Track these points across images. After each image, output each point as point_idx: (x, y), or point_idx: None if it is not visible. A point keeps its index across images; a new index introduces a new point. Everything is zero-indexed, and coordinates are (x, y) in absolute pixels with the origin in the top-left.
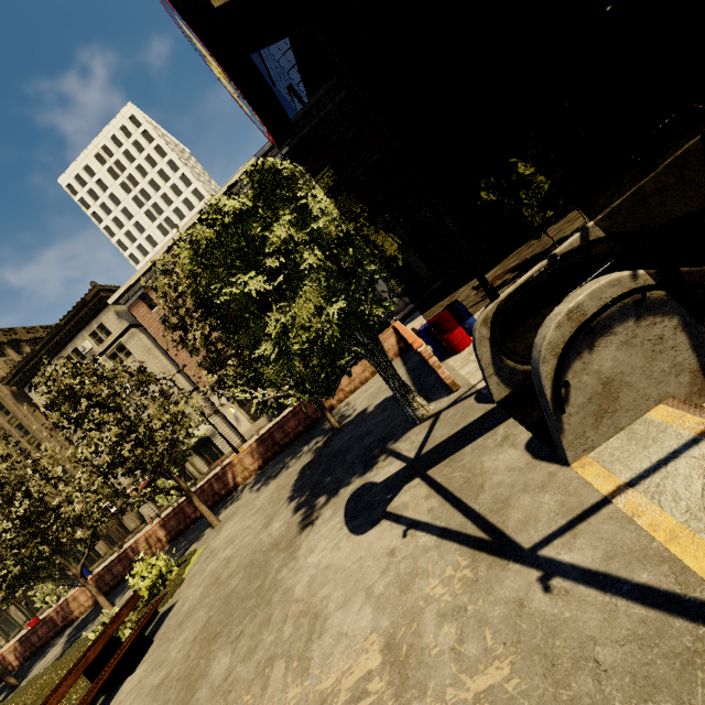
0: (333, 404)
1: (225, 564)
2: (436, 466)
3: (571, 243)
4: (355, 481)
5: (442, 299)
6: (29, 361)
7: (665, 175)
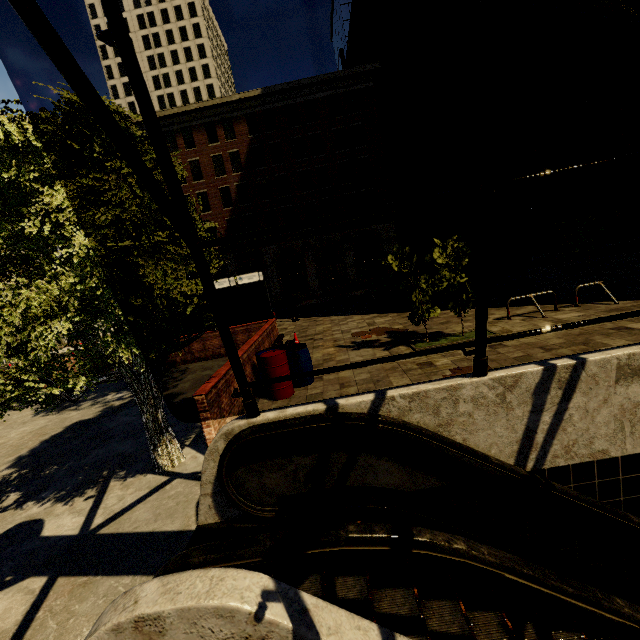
0: (176, 361)
1: None
2: (71, 578)
3: (359, 403)
4: (44, 504)
5: (340, 313)
6: None
7: (489, 387)
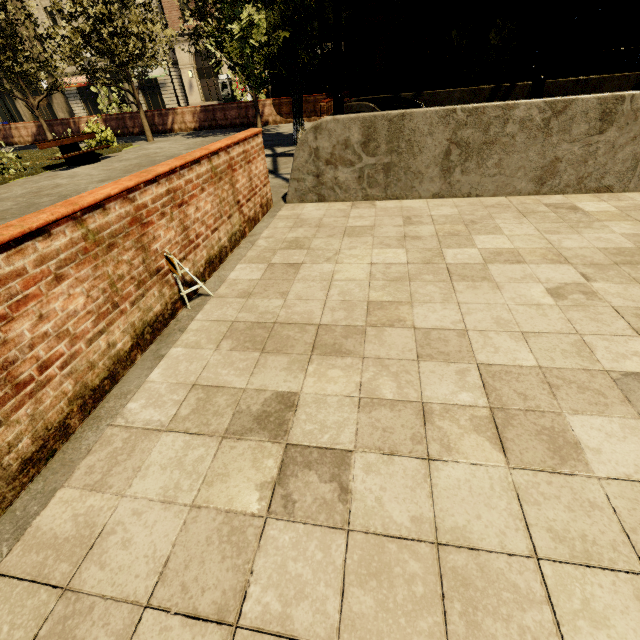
0: (269, 121)
1: (154, 153)
2: (282, 157)
3: (408, 95)
4: None
5: None
6: None
7: (467, 94)
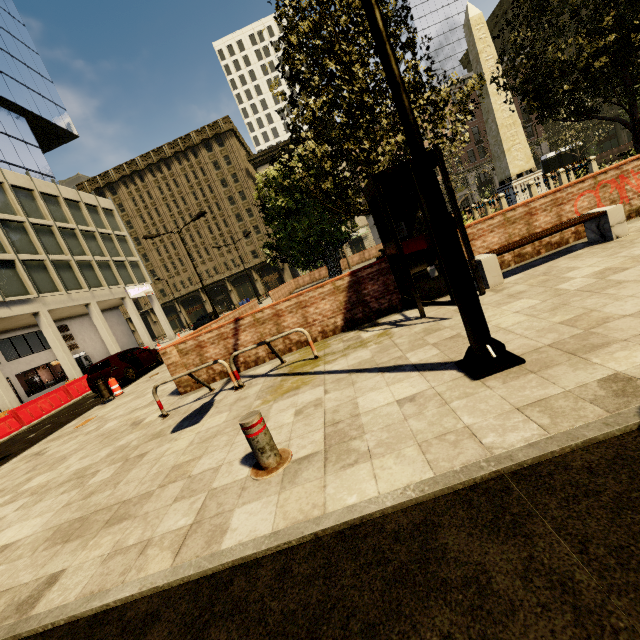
0: None
1: None
2: None
3: None
4: None
5: None
6: (271, 151)
7: None
